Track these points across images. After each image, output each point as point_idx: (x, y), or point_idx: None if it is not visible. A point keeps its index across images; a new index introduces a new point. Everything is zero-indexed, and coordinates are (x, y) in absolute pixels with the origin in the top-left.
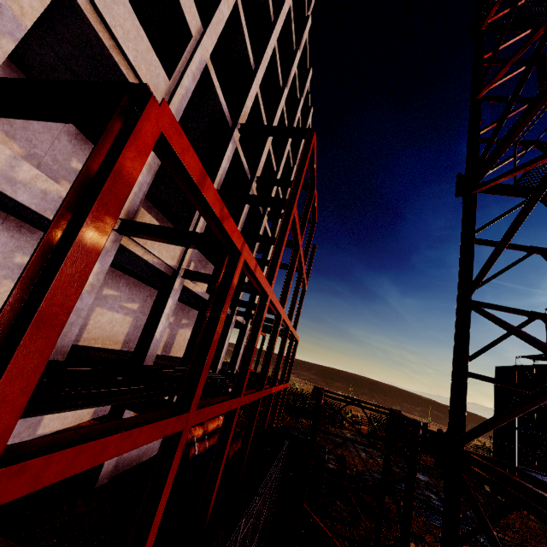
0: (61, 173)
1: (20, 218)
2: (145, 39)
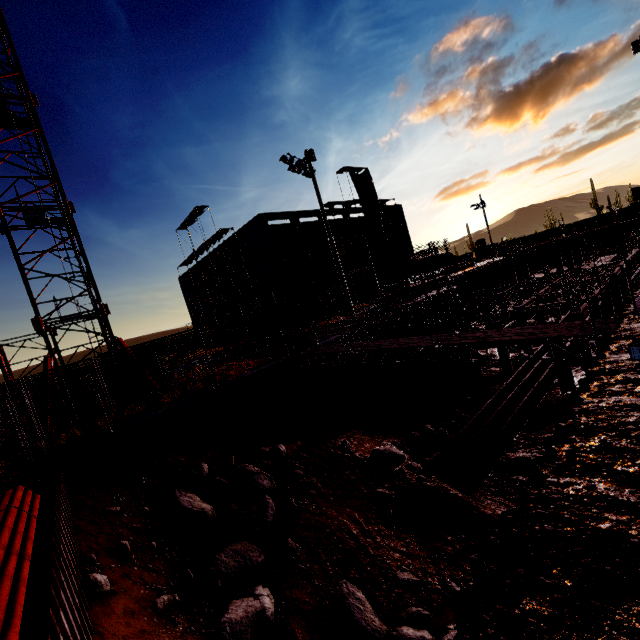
0: None
1: None
2: None
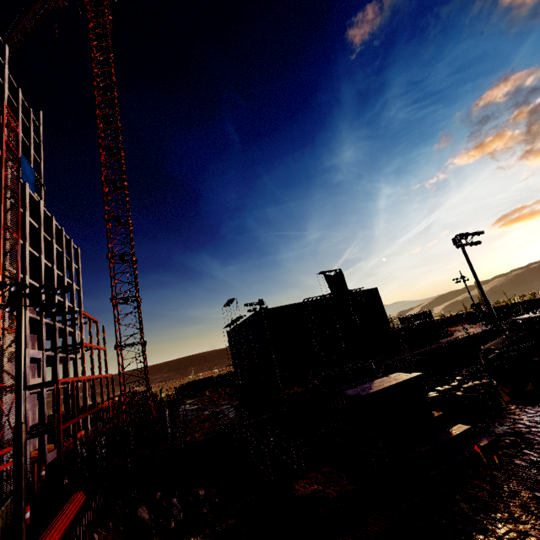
0: None
1: None
2: None
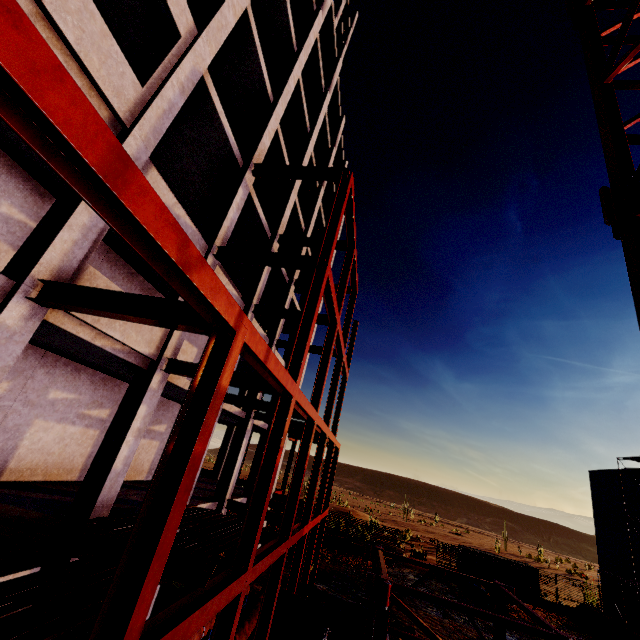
0: None
1: None
2: (99, 18)
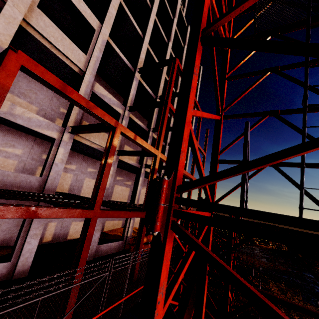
0: (56, 115)
1: (40, 138)
2: (67, 39)
